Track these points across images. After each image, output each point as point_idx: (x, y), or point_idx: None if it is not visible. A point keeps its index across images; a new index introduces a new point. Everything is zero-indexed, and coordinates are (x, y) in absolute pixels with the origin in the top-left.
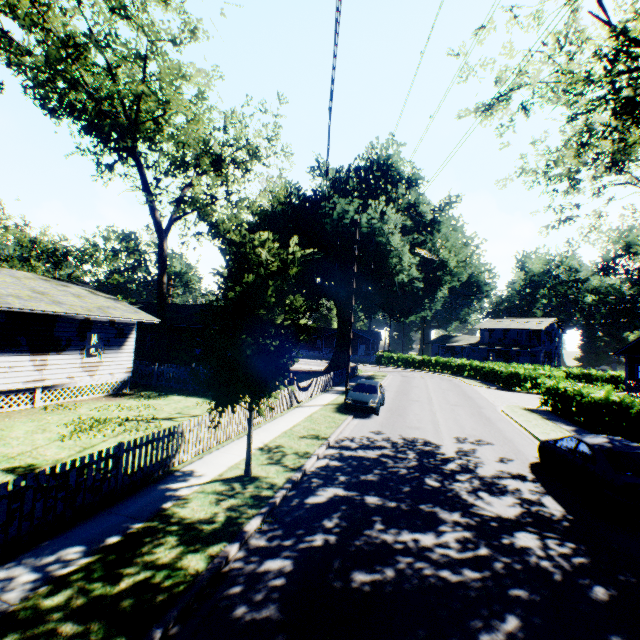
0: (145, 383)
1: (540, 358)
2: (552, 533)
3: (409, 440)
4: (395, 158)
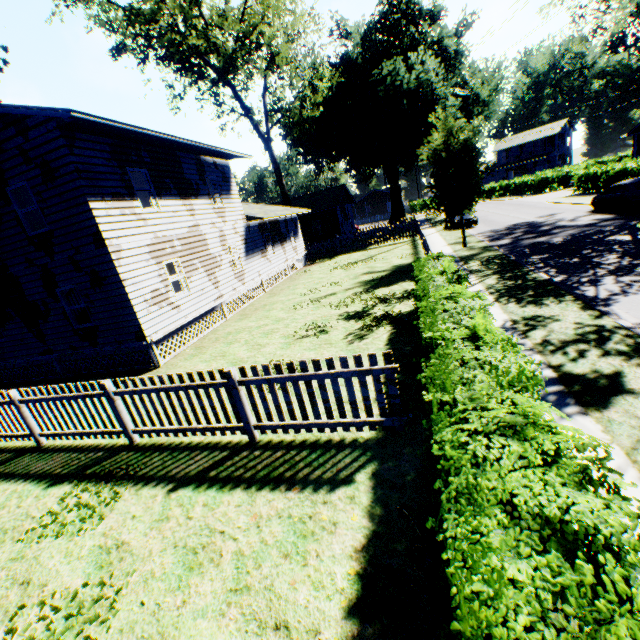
0: None
1: (555, 163)
2: (611, 220)
3: (513, 225)
4: None
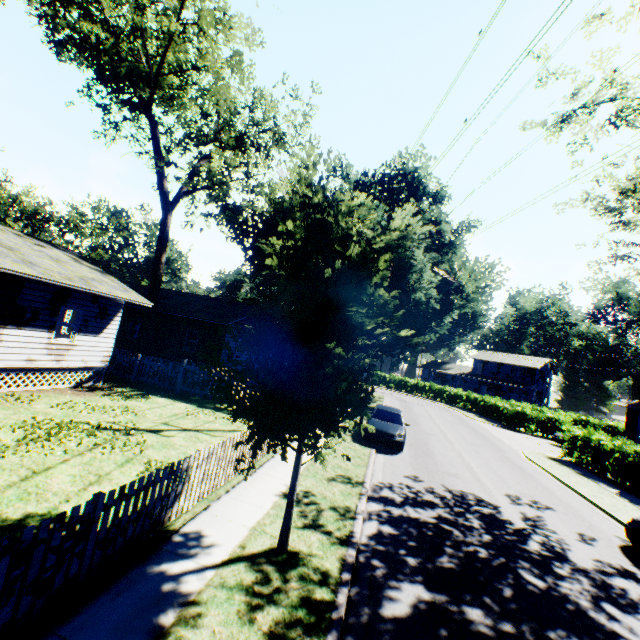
0: (122, 376)
1: (532, 397)
2: None
3: (458, 494)
4: (423, 171)
